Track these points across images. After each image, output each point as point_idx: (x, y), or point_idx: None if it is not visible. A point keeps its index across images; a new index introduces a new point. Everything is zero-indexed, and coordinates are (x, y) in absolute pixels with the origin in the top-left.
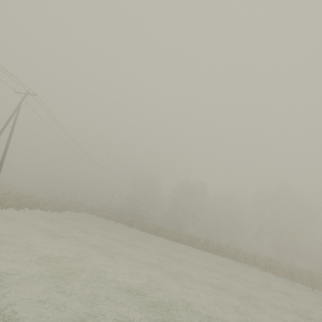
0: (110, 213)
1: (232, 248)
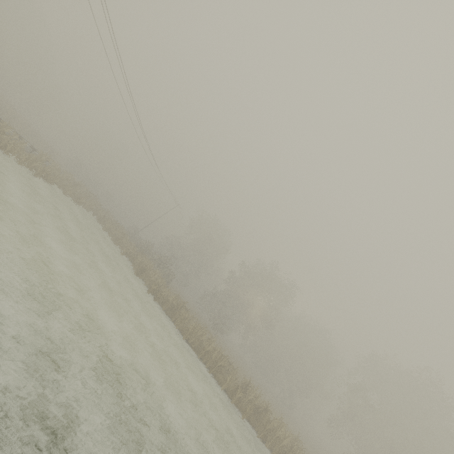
0: (125, 237)
1: (288, 436)
